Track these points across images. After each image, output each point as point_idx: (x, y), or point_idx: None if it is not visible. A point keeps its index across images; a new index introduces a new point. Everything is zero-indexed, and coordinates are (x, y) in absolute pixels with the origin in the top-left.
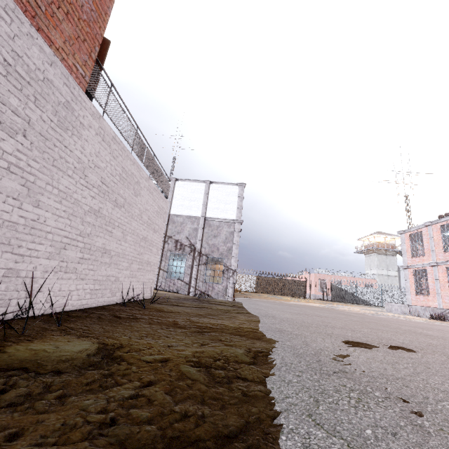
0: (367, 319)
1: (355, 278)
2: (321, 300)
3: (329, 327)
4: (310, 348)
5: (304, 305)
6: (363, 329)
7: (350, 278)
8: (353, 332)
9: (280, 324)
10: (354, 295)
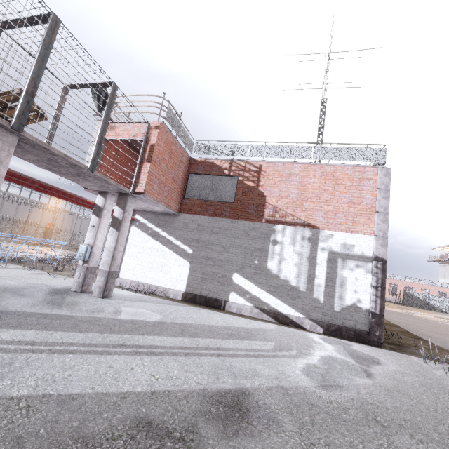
0: (438, 325)
1: (427, 285)
2: (393, 303)
3: (420, 327)
4: (420, 332)
5: (391, 311)
6: (436, 329)
7: (422, 285)
8: (432, 330)
9: (400, 324)
10: (426, 301)
